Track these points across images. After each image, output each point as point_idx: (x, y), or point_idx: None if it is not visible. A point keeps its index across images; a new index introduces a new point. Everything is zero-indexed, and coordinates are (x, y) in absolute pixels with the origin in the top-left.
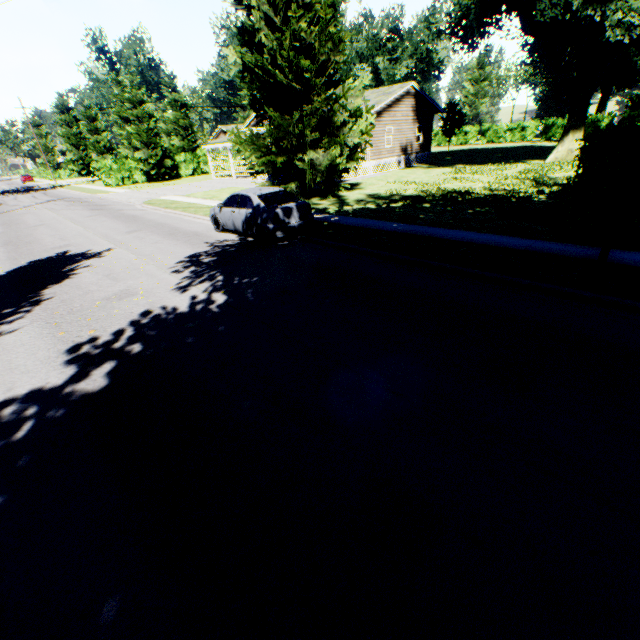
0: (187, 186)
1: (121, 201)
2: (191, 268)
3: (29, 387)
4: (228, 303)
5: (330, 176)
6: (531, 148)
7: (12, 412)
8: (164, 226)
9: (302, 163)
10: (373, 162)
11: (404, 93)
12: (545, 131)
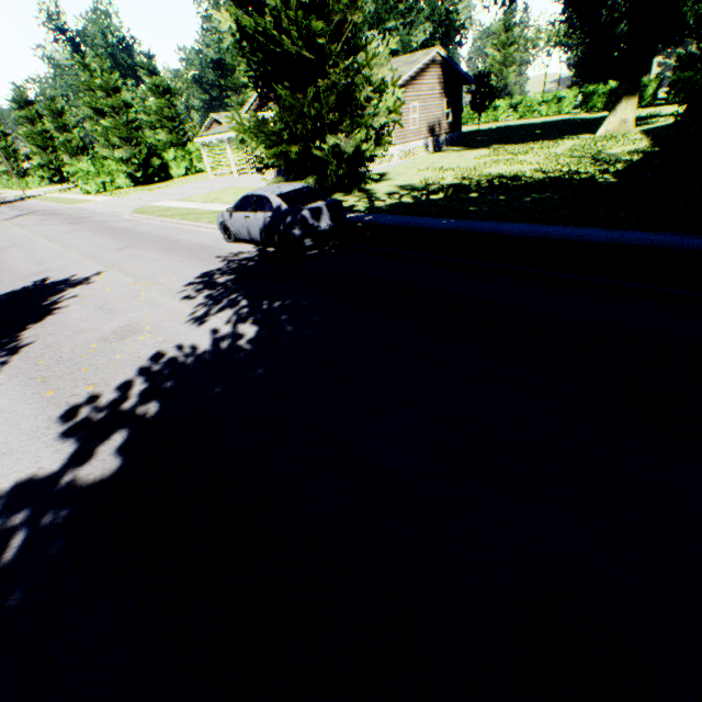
0: (181, 188)
1: (105, 211)
2: (205, 291)
3: (14, 476)
4: (261, 336)
5: (355, 166)
6: (572, 121)
7: None
8: (162, 239)
9: (321, 152)
10: (398, 147)
11: (429, 62)
12: (585, 101)
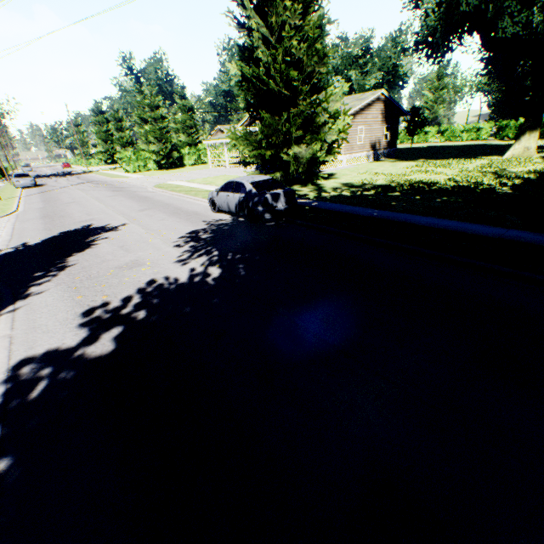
0: (189, 173)
1: (136, 184)
2: (191, 243)
3: (47, 346)
4: (222, 276)
5: (310, 167)
6: (487, 146)
7: (30, 370)
8: (169, 206)
9: (287, 156)
10: (346, 156)
11: (375, 99)
12: (499, 131)
